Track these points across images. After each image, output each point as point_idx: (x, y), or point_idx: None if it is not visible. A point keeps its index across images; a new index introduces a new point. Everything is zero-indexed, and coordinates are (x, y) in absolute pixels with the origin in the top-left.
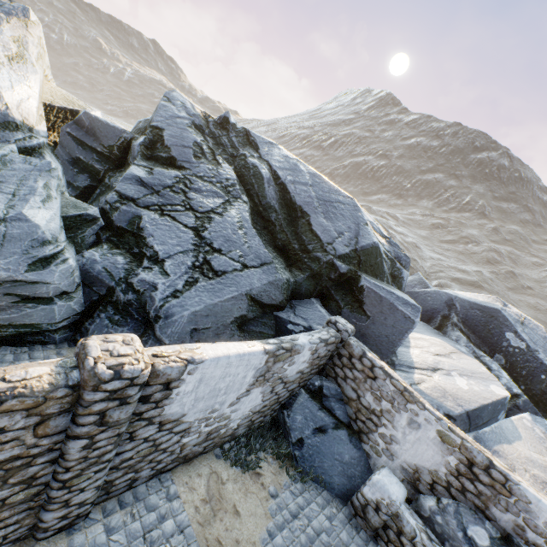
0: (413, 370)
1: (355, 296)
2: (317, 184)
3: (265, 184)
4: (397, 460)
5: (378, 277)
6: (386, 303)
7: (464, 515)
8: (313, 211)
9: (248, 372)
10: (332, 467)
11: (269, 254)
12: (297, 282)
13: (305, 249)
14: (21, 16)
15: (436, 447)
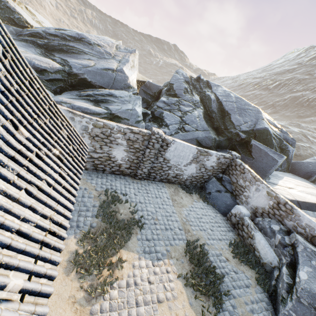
0: (275, 185)
1: (248, 149)
2: (238, 101)
3: (212, 102)
4: (249, 205)
5: (268, 146)
6: (263, 152)
7: (272, 222)
8: (233, 113)
9: (190, 154)
10: (221, 204)
11: (209, 128)
12: (220, 141)
13: (226, 128)
14: (134, 53)
15: (265, 198)
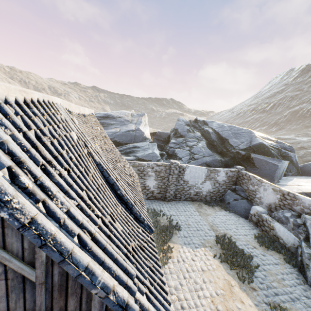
0: (284, 185)
1: (251, 162)
2: (232, 129)
3: (211, 134)
4: (263, 204)
5: (269, 156)
6: (263, 161)
7: (284, 211)
8: (230, 138)
9: (202, 173)
10: (241, 210)
11: (213, 154)
12: (226, 161)
13: (228, 150)
14: (144, 115)
15: (273, 194)
